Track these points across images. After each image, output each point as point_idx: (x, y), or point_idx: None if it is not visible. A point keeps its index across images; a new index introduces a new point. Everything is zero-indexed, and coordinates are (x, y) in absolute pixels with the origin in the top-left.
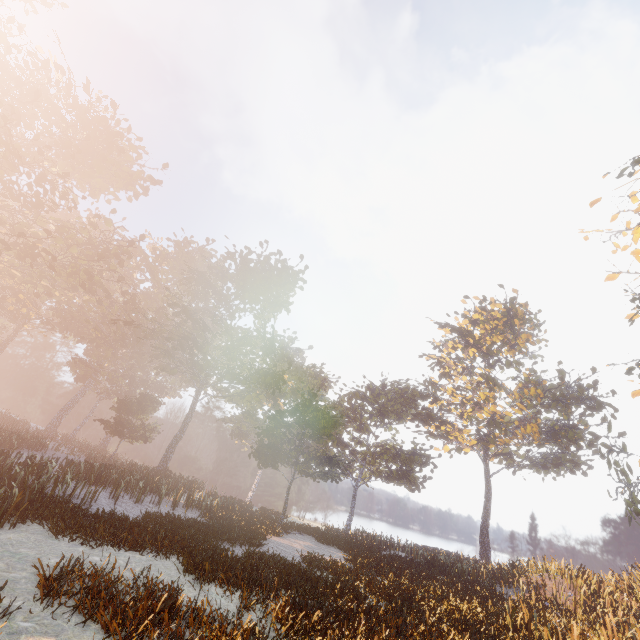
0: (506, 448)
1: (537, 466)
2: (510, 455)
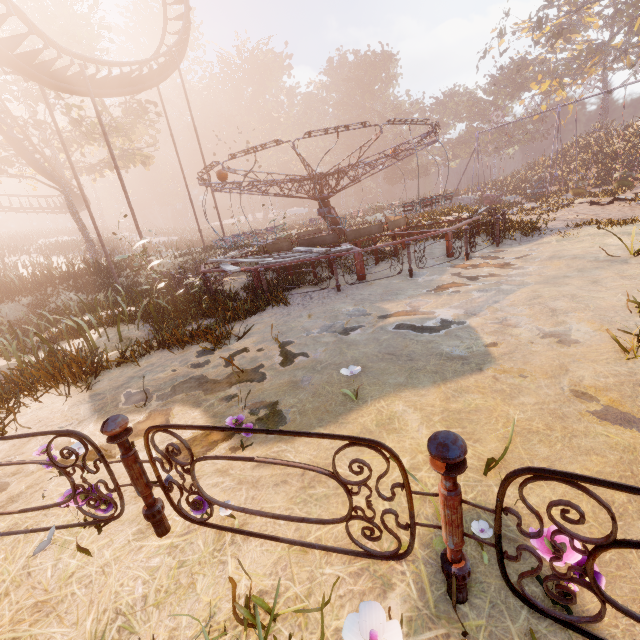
0: None
1: None
2: None
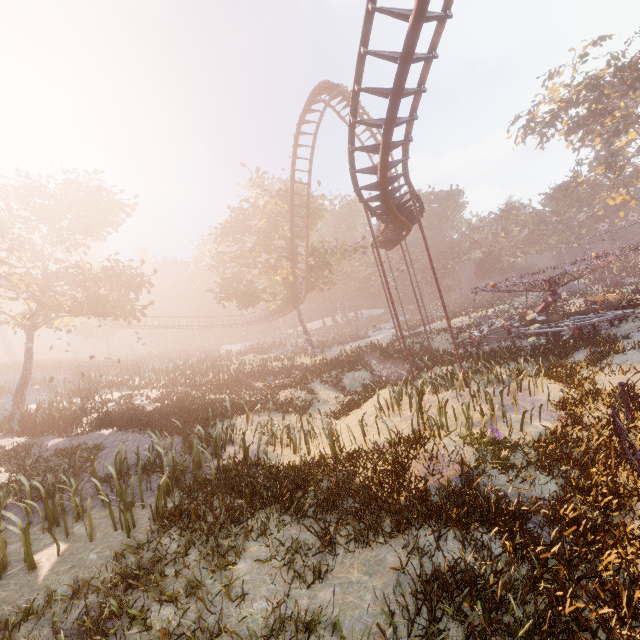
0: None
1: None
2: None
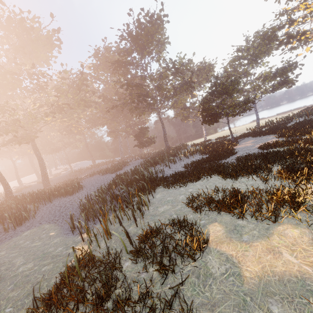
0: None
1: None
2: None
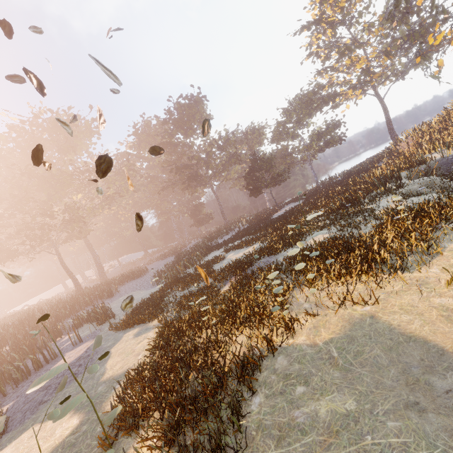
0: (392, 68)
1: (412, 67)
2: (396, 71)
